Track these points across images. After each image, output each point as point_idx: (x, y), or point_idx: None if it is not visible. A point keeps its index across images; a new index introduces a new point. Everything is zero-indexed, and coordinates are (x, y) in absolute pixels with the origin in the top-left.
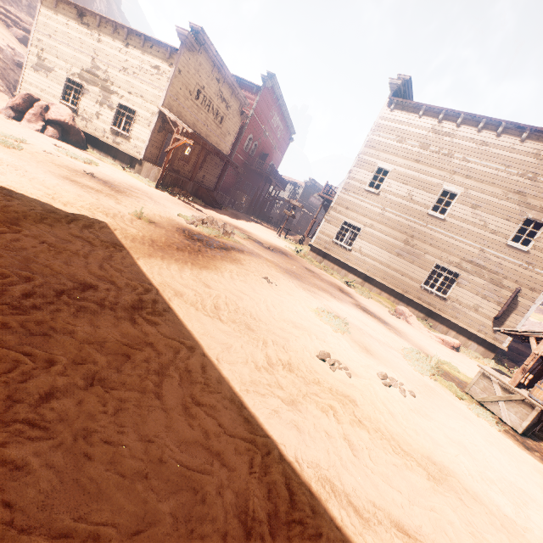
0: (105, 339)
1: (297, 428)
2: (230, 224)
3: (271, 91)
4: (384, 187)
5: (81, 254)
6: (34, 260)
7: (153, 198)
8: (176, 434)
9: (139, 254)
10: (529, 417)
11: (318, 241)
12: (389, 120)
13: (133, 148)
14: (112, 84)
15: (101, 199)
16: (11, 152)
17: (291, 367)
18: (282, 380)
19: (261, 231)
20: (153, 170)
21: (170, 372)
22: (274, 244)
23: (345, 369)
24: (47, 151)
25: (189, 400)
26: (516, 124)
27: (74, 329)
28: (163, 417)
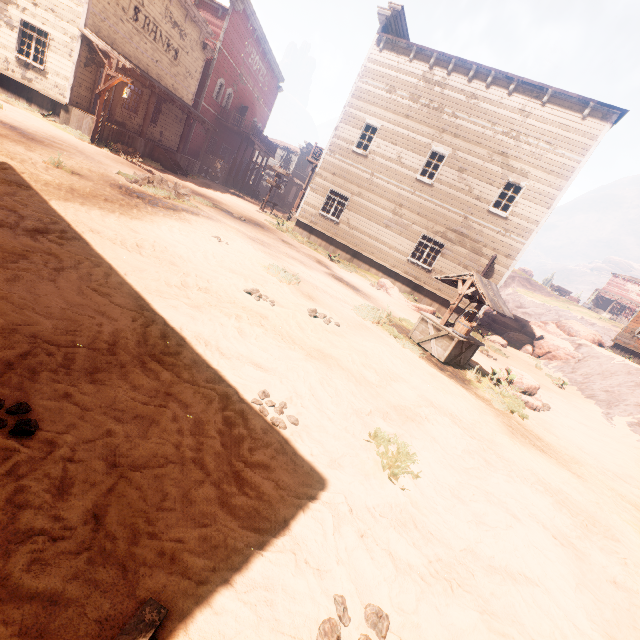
0: (2, 244)
1: (192, 318)
2: (194, 191)
3: (243, 16)
4: (373, 148)
5: None
6: None
7: (85, 153)
8: (66, 299)
9: (52, 197)
10: (449, 348)
11: (304, 214)
12: (377, 64)
13: (53, 87)
14: None
15: (5, 144)
16: None
17: (208, 291)
18: (193, 295)
19: (239, 203)
20: (86, 120)
21: (69, 270)
22: (250, 217)
23: (272, 302)
24: None
25: (85, 287)
26: (504, 73)
27: None
28: (55, 290)
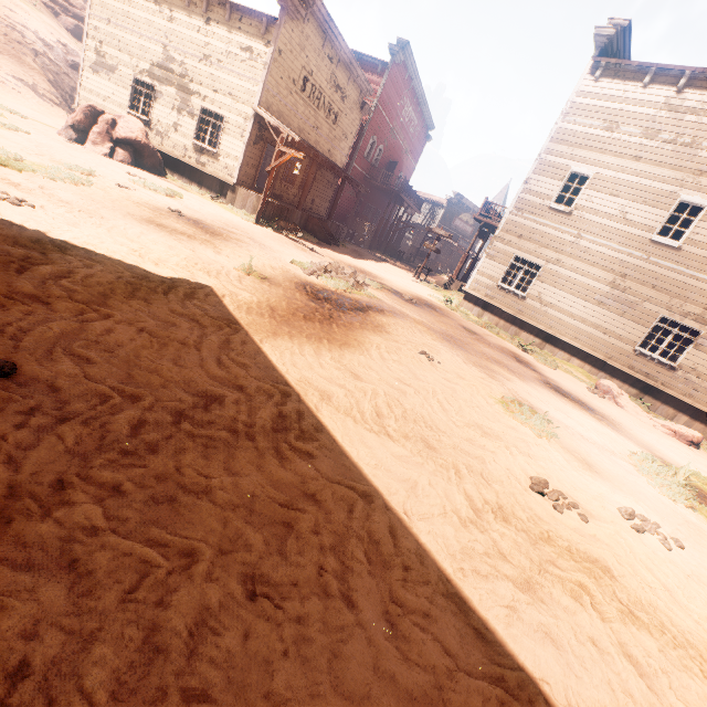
0: (253, 497)
1: (551, 640)
2: (354, 268)
3: (402, 67)
4: (580, 203)
5: (191, 345)
6: (135, 363)
7: (256, 238)
8: (392, 684)
9: (261, 334)
10: None
11: (476, 286)
12: (591, 97)
13: (223, 168)
14: (191, 81)
15: (197, 250)
16: (80, 190)
17: (504, 514)
18: (501, 542)
19: (394, 274)
20: (251, 199)
21: (353, 550)
22: (415, 294)
23: (575, 507)
24: (121, 183)
25: (392, 605)
26: None
27: (209, 484)
28: (365, 649)
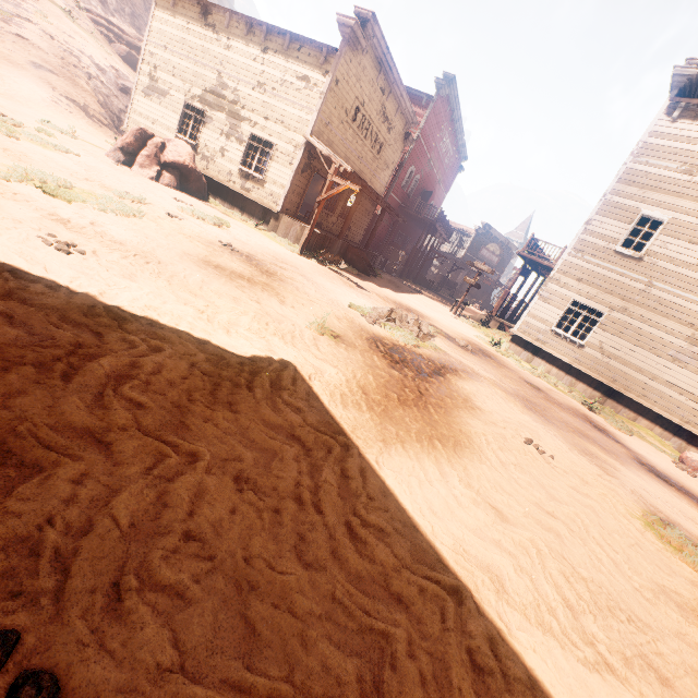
0: None
1: None
2: (401, 305)
3: (445, 101)
4: (652, 249)
5: (307, 499)
6: (248, 579)
7: (307, 274)
8: None
9: (373, 448)
10: None
11: (525, 328)
12: (667, 138)
13: (268, 195)
14: (243, 107)
15: (261, 300)
16: (132, 224)
17: None
18: None
19: (433, 309)
20: (294, 227)
21: None
22: (463, 335)
23: None
24: (170, 212)
25: None
26: None
27: None
28: None
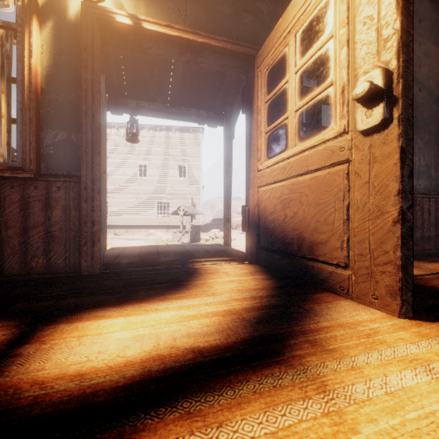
0: None
1: None
2: None
3: None
4: (108, 173)
5: None
6: None
7: None
8: None
9: None
10: (189, 236)
11: None
12: None
13: None
14: None
15: None
16: None
17: None
18: None
19: None
20: None
21: None
22: None
23: None
24: None
25: None
26: (152, 125)
27: None
28: None
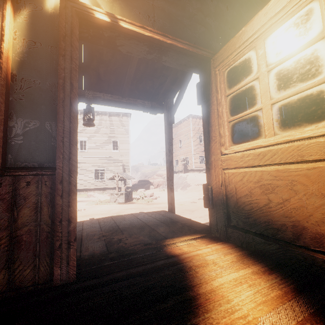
0: None
1: None
2: None
3: None
4: None
5: None
6: None
7: None
8: None
9: None
10: (124, 197)
11: None
12: None
13: None
14: None
15: None
16: None
17: None
18: None
19: None
20: None
21: None
22: None
23: None
24: None
25: None
26: None
27: None
28: None
